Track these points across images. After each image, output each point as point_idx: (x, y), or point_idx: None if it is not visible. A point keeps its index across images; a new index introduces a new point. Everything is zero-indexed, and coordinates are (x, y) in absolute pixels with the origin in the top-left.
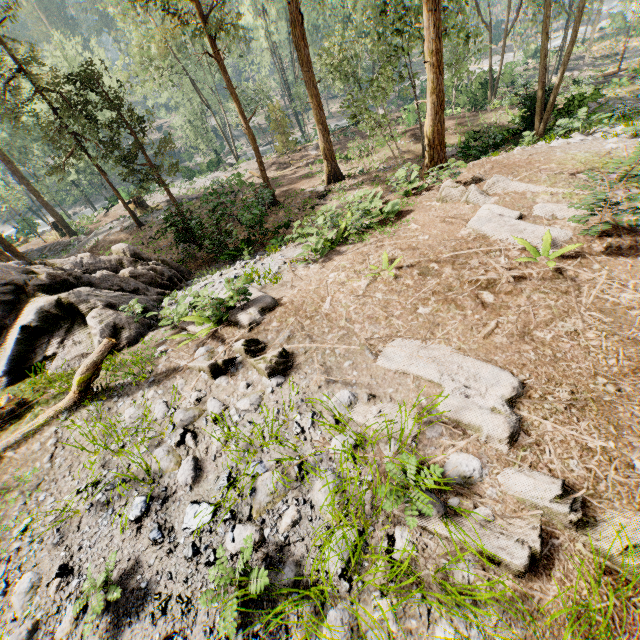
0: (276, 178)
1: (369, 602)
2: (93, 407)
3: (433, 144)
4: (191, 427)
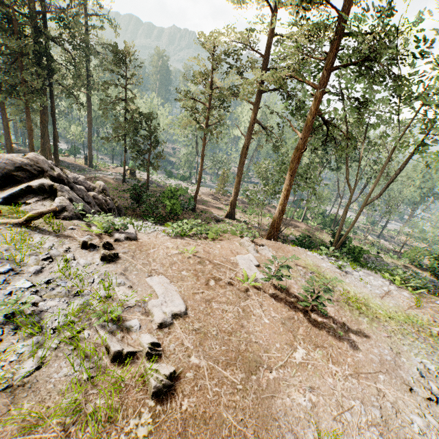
0: (206, 201)
1: (53, 340)
2: (25, 229)
3: (273, 226)
4: (54, 257)
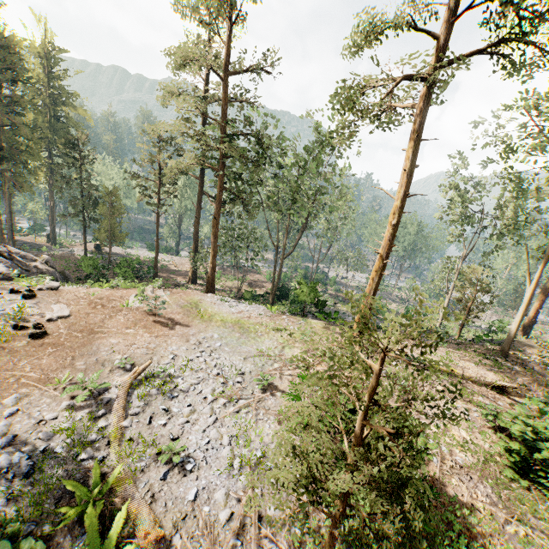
0: (180, 270)
1: None
2: None
3: (209, 282)
4: None
